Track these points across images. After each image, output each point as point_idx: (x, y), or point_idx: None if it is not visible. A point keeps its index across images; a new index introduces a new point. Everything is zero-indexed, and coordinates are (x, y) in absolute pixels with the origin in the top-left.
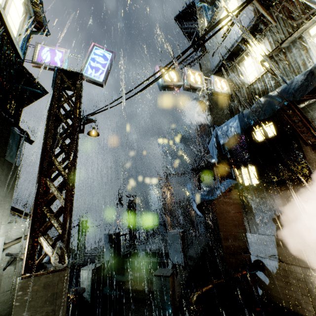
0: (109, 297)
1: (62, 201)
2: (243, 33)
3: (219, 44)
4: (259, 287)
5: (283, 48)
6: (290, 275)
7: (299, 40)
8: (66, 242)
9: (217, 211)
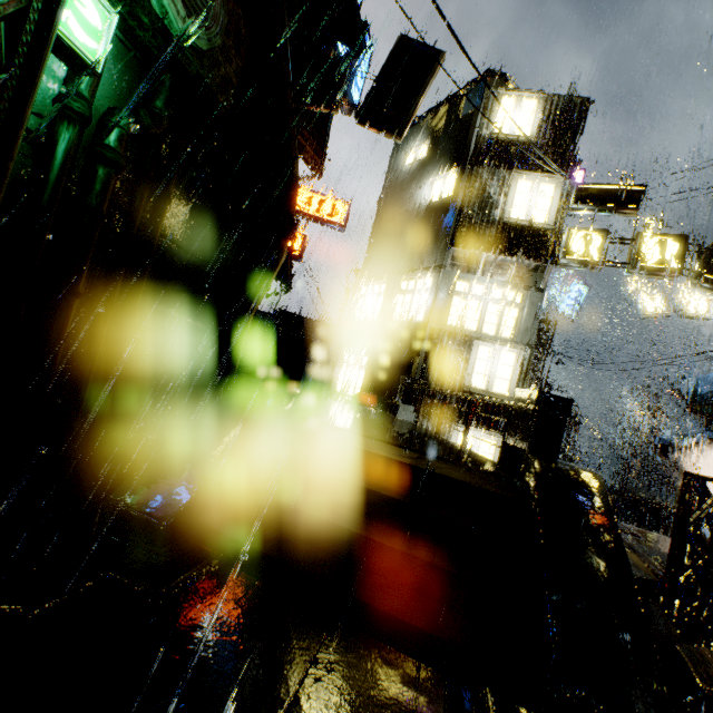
0: None
1: None
2: None
3: None
4: None
5: None
6: None
7: None
8: None
9: (683, 460)
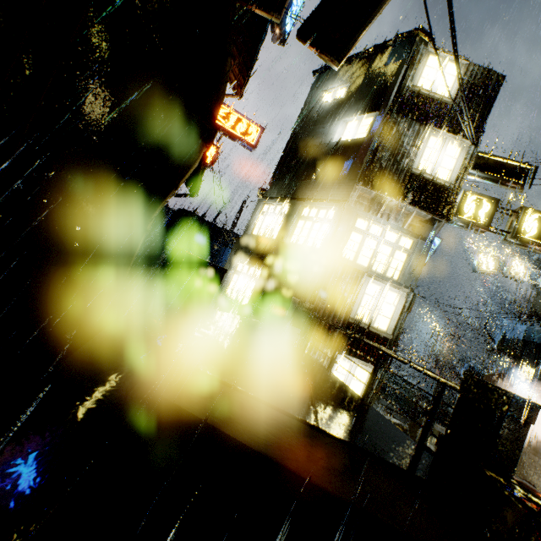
0: None
1: None
2: None
3: None
4: None
5: None
6: None
7: None
8: None
9: None
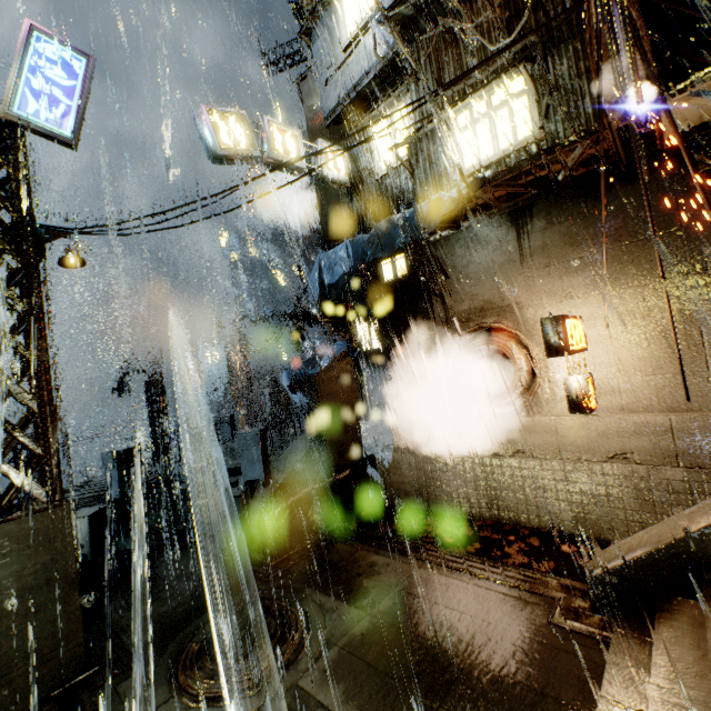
0: (130, 553)
1: (32, 402)
2: (378, 64)
3: (339, 64)
4: (370, 488)
5: (425, 132)
6: (403, 466)
7: (446, 127)
8: (57, 466)
9: (321, 393)
